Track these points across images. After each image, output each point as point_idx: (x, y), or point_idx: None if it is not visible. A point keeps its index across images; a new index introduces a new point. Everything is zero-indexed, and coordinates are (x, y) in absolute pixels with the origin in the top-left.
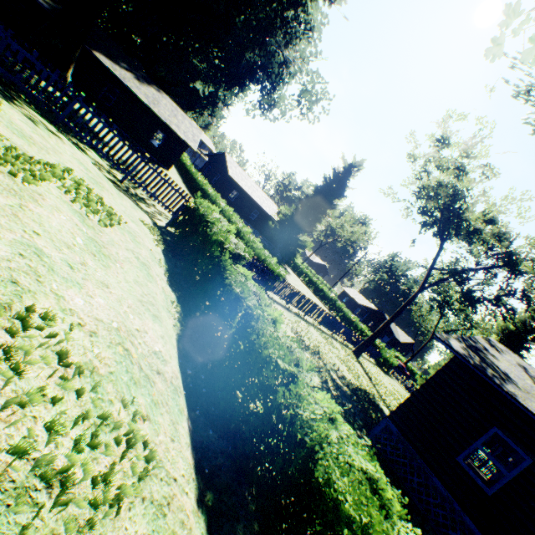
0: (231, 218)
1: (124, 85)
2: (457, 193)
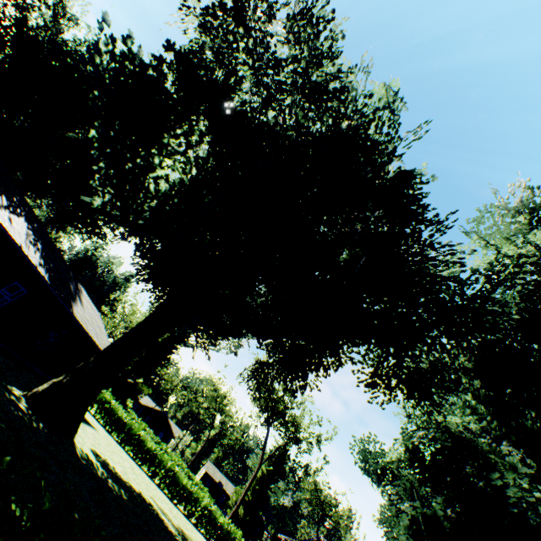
0: (173, 469)
1: (76, 324)
2: (288, 407)
